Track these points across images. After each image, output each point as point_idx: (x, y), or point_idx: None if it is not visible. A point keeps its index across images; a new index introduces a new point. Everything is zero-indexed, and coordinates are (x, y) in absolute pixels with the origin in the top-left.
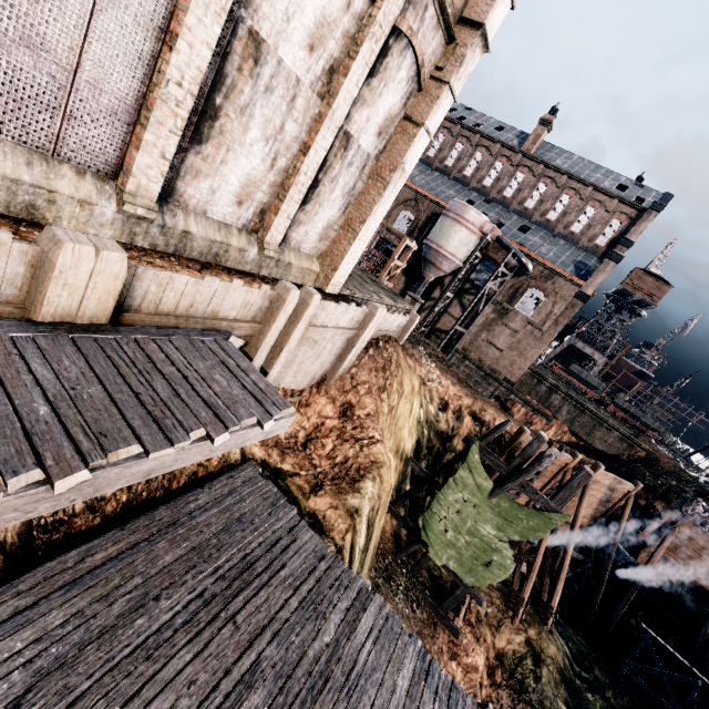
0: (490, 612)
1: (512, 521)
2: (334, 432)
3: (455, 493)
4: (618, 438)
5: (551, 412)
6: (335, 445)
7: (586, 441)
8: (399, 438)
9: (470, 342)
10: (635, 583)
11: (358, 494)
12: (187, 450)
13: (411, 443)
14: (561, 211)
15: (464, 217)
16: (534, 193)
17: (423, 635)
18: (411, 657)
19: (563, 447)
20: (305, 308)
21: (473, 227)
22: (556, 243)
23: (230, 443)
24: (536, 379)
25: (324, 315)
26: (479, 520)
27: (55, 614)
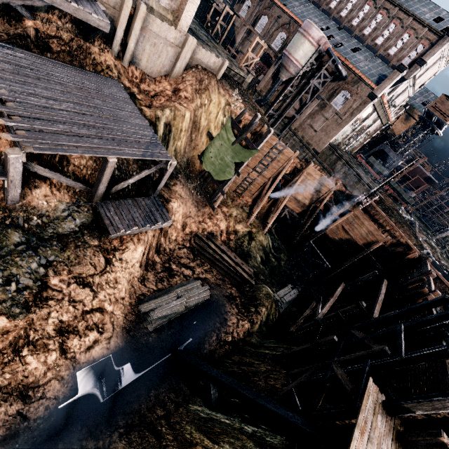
0: (238, 216)
1: (238, 154)
2: (166, 98)
3: (218, 141)
4: (367, 189)
5: (334, 172)
6: (164, 102)
7: (350, 191)
8: (209, 126)
9: (300, 125)
10: (320, 232)
11: (162, 111)
12: (63, 2)
13: (217, 133)
14: (386, 37)
15: (308, 32)
16: (372, 22)
17: (199, 204)
18: (150, 134)
19: (288, 143)
20: (138, 10)
21: (313, 40)
22: (374, 61)
23: (81, 15)
24: (332, 151)
25: (155, 25)
26: (225, 154)
27: (40, 61)
